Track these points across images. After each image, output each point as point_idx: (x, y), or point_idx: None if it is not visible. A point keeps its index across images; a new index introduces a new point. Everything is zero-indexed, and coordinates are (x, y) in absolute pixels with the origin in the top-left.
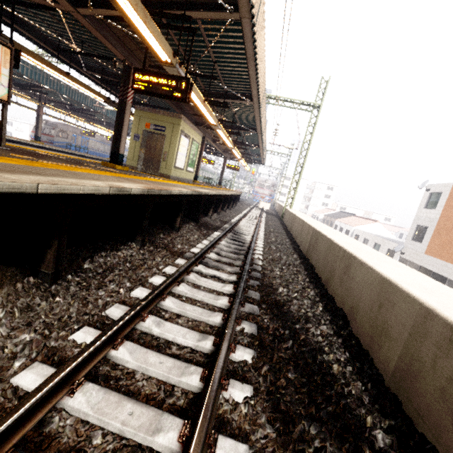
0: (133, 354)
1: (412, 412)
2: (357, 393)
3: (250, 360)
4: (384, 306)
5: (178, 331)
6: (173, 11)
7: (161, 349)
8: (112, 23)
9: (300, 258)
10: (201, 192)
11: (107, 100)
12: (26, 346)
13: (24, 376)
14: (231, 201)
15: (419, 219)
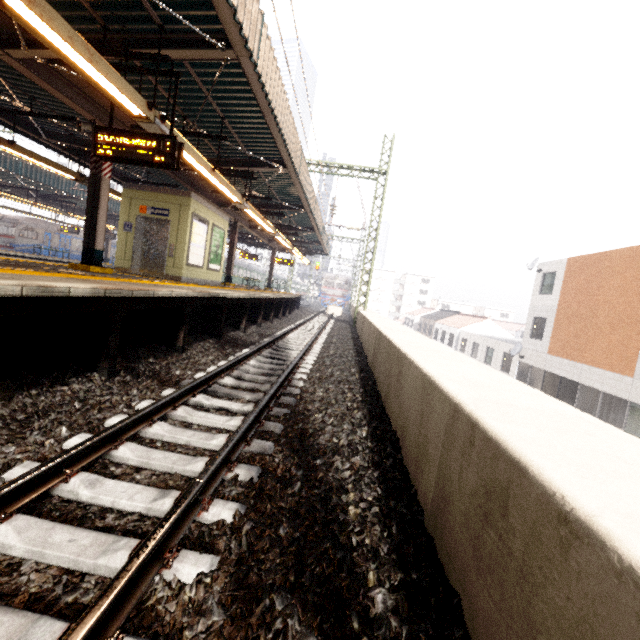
0: (24, 534)
1: (444, 556)
2: (373, 541)
3: (230, 519)
4: (425, 414)
5: (124, 491)
6: (145, 50)
7: (85, 521)
8: (62, 68)
9: (361, 372)
10: (216, 293)
11: (81, 178)
12: None
13: None
14: (280, 307)
15: (535, 309)
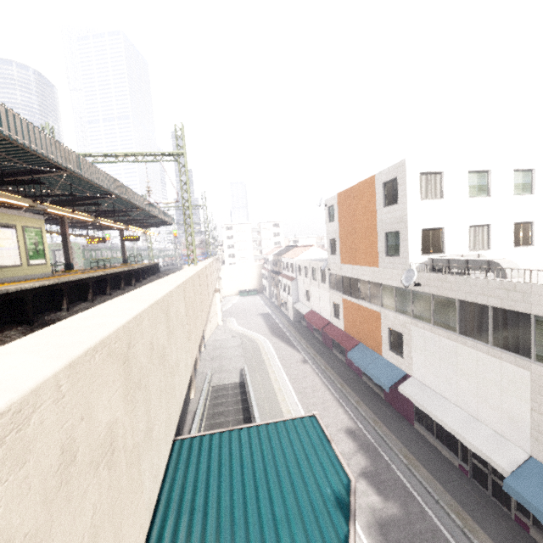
0: None
1: None
2: None
3: None
4: None
5: None
6: None
7: None
8: None
9: None
10: (5, 290)
11: None
12: None
13: None
14: (120, 280)
15: (329, 234)
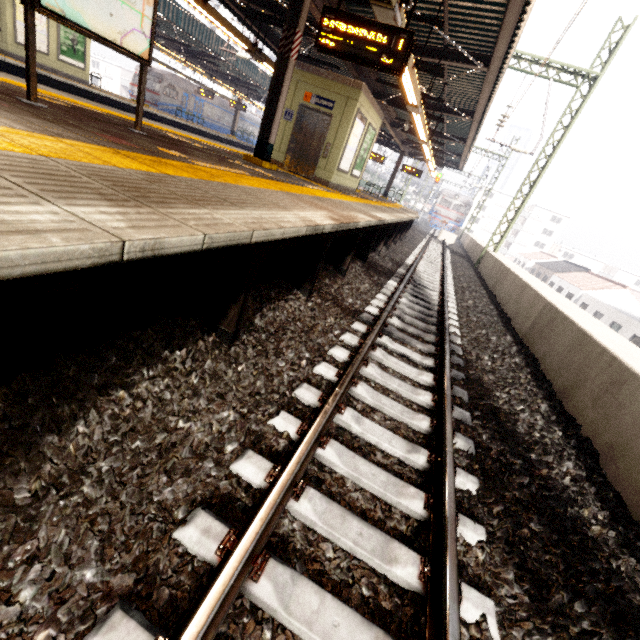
0: (341, 458)
1: None
2: (627, 571)
3: (474, 491)
4: None
5: (381, 434)
6: None
7: (365, 454)
8: None
9: (516, 343)
10: (383, 220)
11: (252, 48)
12: (233, 428)
13: (243, 465)
14: (404, 228)
15: None
